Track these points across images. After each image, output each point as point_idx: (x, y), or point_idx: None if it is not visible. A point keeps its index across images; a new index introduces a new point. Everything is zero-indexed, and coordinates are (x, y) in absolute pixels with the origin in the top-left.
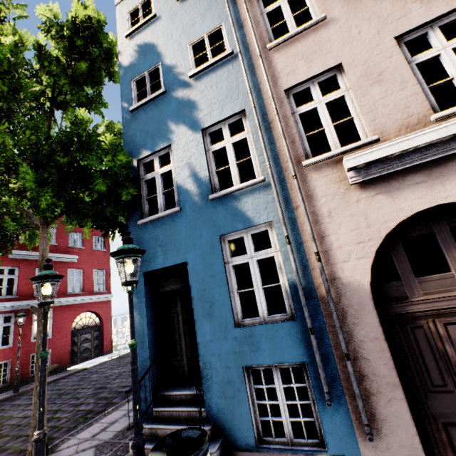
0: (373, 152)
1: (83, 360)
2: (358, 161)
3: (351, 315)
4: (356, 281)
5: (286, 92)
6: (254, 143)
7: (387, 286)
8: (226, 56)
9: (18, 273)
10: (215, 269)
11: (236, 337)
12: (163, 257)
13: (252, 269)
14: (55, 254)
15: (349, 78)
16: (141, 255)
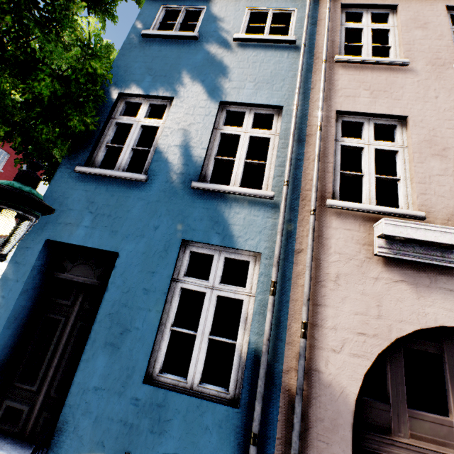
0: (421, 229)
1: None
2: (399, 231)
3: (317, 433)
4: (340, 385)
5: (335, 114)
6: (278, 149)
7: (369, 405)
8: (286, 41)
9: None
10: (155, 282)
11: (137, 398)
12: (88, 231)
13: (206, 305)
14: None
15: (411, 135)
16: (40, 213)
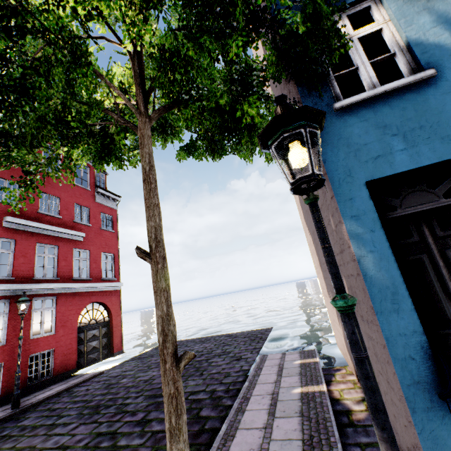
0: None
1: (90, 363)
2: None
3: None
4: None
5: None
6: None
7: None
8: None
9: (14, 248)
10: None
11: None
12: (409, 152)
13: None
14: (59, 228)
15: None
16: None
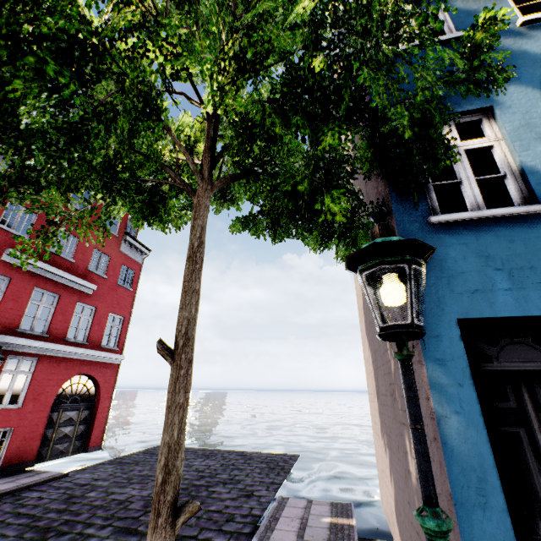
0: None
1: (55, 456)
2: None
3: None
4: None
5: None
6: None
7: None
8: None
9: (6, 288)
10: None
11: None
12: (515, 294)
13: None
14: (68, 274)
15: None
16: None
